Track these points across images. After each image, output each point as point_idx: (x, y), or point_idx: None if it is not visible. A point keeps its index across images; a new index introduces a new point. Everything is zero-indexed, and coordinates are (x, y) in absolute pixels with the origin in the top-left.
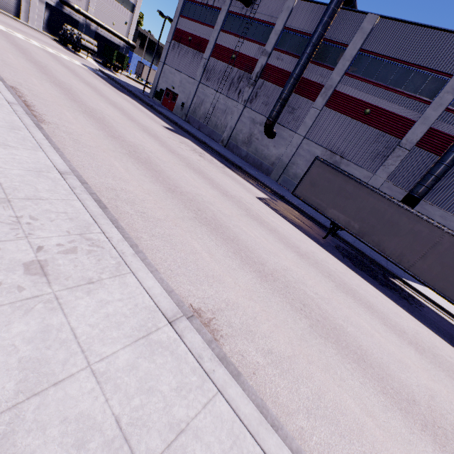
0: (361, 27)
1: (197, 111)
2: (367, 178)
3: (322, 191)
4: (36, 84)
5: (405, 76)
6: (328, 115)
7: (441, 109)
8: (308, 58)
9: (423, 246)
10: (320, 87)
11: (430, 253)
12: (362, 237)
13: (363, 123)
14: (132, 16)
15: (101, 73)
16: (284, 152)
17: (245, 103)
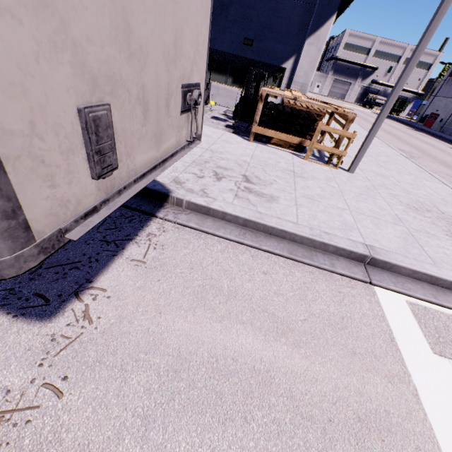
0: None
1: None
2: None
3: None
4: None
5: None
6: None
7: None
8: None
9: None
10: None
11: None
12: None
13: None
14: (426, 73)
15: None
16: None
17: None
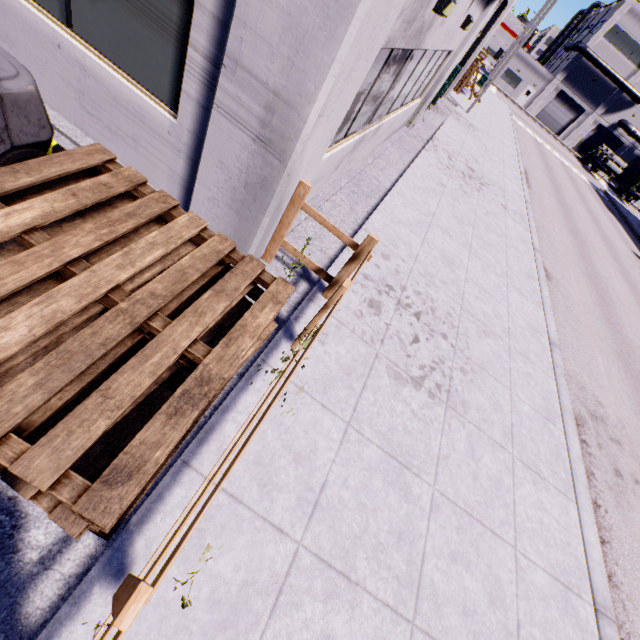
0: None
1: None
2: None
3: None
4: (537, 174)
5: None
6: None
7: None
8: None
9: None
10: None
11: None
12: None
13: None
14: None
15: (603, 194)
16: None
17: None
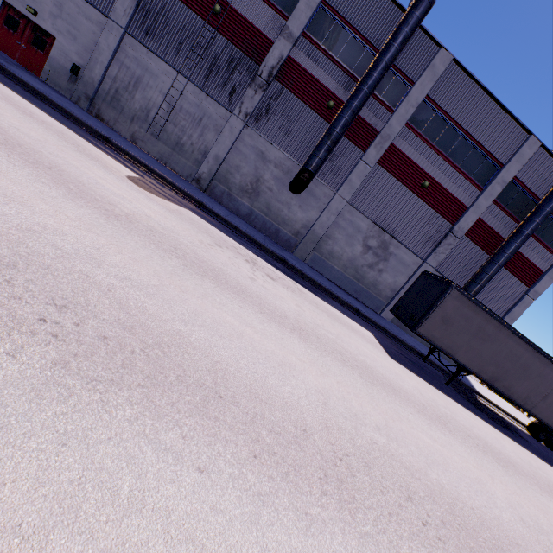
0: (433, 63)
1: (124, 99)
2: (416, 265)
3: (456, 330)
4: None
5: (465, 150)
6: (380, 177)
7: (491, 200)
8: (376, 86)
9: (547, 388)
10: (372, 132)
11: (551, 394)
12: (493, 383)
13: (419, 197)
14: None
15: None
16: (317, 220)
17: (248, 118)
